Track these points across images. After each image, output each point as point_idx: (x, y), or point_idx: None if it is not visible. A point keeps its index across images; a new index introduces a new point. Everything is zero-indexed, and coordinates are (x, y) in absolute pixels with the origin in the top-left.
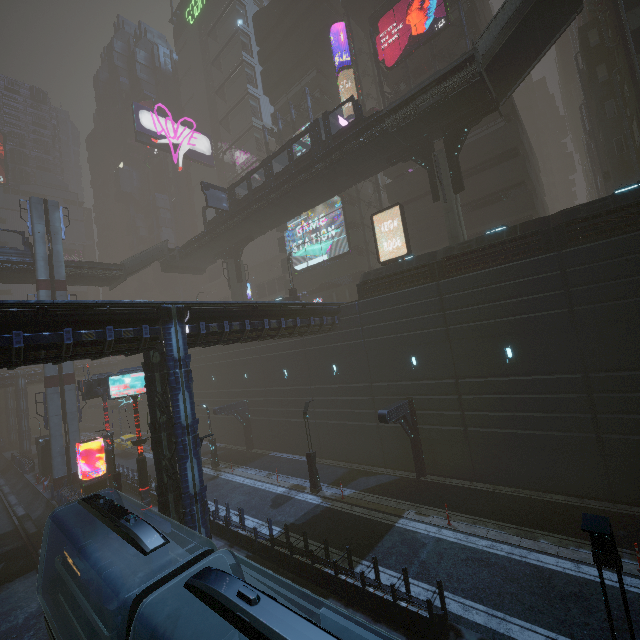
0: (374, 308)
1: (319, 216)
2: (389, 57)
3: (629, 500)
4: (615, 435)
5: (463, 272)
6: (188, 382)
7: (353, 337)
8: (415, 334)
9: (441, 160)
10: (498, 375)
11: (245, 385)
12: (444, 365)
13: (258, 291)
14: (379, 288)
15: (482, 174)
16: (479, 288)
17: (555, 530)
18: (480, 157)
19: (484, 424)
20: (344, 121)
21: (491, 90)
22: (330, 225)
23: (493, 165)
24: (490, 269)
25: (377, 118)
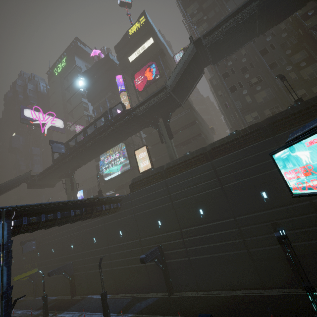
0: (137, 196)
1: (115, 153)
2: (140, 87)
3: (270, 286)
4: (255, 249)
5: (176, 174)
6: (8, 259)
7: (129, 213)
8: (158, 208)
9: (161, 126)
10: (199, 224)
11: (72, 252)
12: (174, 223)
13: (87, 193)
14: (139, 185)
15: (183, 131)
16: (183, 181)
17: (237, 316)
18: (181, 124)
19: (197, 254)
20: (120, 111)
21: (176, 99)
22: (121, 157)
23: (187, 127)
24: (186, 171)
25: (131, 110)
